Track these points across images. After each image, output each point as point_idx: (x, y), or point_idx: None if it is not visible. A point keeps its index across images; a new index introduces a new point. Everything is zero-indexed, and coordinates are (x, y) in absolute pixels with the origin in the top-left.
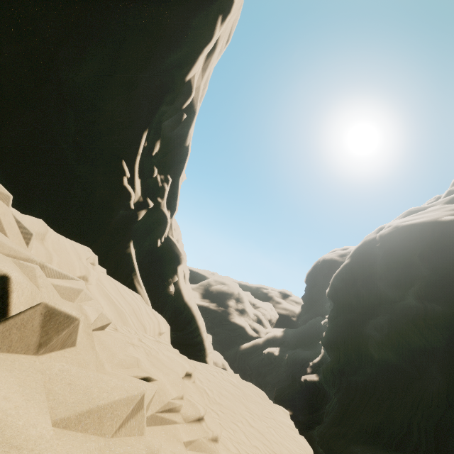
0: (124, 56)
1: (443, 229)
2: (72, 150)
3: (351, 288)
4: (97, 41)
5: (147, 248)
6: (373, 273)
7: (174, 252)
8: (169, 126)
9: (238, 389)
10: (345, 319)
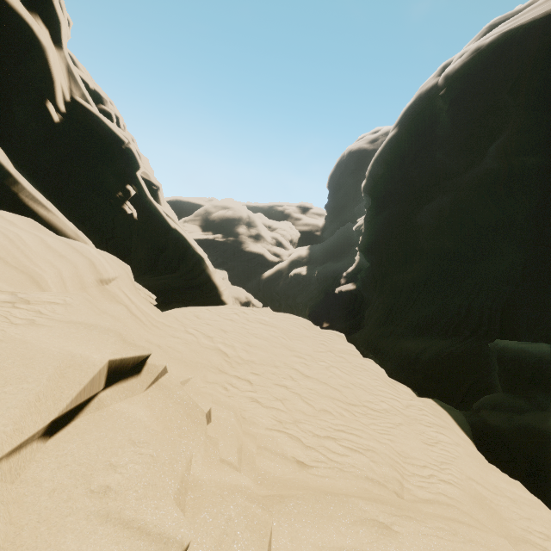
0: None
1: None
2: None
3: (397, 172)
4: None
5: (33, 130)
6: (431, 141)
7: (103, 136)
8: None
9: (273, 327)
10: (388, 214)
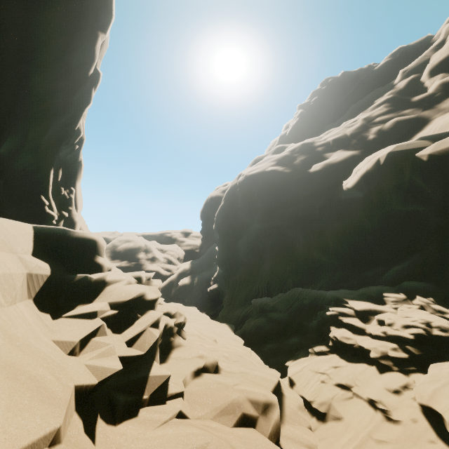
0: (30, 133)
1: (267, 177)
2: (4, 203)
3: (227, 222)
4: (12, 134)
5: None
6: (238, 209)
7: None
8: (64, 154)
9: None
10: (226, 243)
